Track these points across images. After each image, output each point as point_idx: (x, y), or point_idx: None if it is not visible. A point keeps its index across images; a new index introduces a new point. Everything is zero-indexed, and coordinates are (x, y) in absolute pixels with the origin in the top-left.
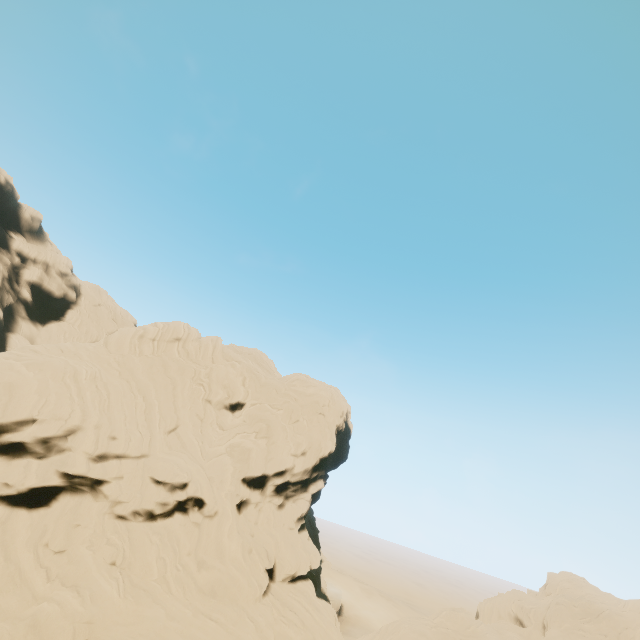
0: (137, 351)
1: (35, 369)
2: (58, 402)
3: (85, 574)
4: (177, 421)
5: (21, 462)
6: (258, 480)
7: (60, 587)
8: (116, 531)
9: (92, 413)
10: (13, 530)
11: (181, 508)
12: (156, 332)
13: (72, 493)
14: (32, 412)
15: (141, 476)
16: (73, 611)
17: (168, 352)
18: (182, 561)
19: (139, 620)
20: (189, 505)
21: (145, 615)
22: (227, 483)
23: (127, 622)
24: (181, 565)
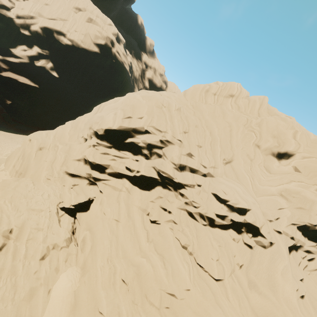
0: (203, 101)
1: (146, 99)
2: (158, 122)
3: (168, 249)
4: (232, 156)
5: (137, 159)
6: (315, 233)
7: (153, 250)
8: (187, 225)
9: (178, 135)
10: (132, 199)
11: (235, 227)
12: (217, 88)
13: (162, 188)
14: (143, 126)
15: (207, 191)
16: (160, 279)
17: (223, 105)
18: (235, 272)
19: (206, 316)
20: (243, 229)
21: (210, 314)
22: (282, 224)
23: (196, 310)
24: (235, 276)
